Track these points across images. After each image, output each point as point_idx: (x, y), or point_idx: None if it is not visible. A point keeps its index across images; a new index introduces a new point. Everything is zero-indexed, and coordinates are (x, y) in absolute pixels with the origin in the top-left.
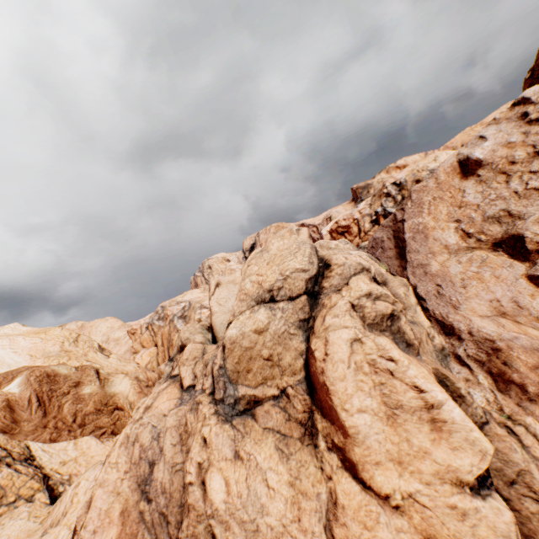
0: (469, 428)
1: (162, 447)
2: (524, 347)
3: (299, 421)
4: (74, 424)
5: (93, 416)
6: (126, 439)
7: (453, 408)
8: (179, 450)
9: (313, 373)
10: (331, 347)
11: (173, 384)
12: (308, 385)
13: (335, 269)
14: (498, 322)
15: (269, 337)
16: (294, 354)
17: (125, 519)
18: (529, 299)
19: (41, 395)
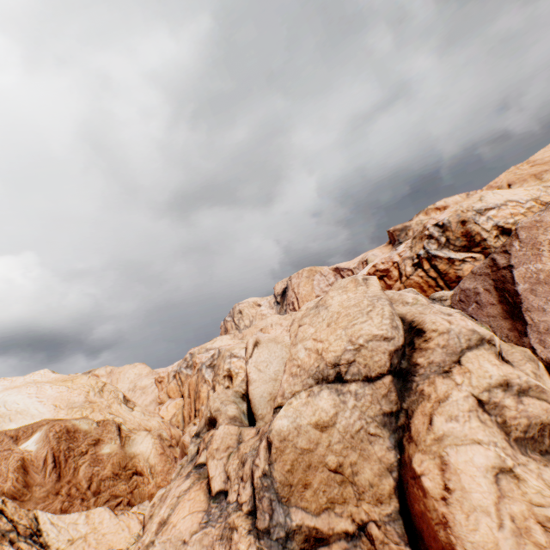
0: None
1: None
2: None
3: None
4: (88, 490)
5: (109, 482)
6: None
7: None
8: None
9: (420, 514)
10: (455, 477)
11: (198, 483)
12: (406, 526)
13: (434, 338)
14: None
15: (336, 436)
16: (377, 467)
17: None
18: None
19: (58, 454)
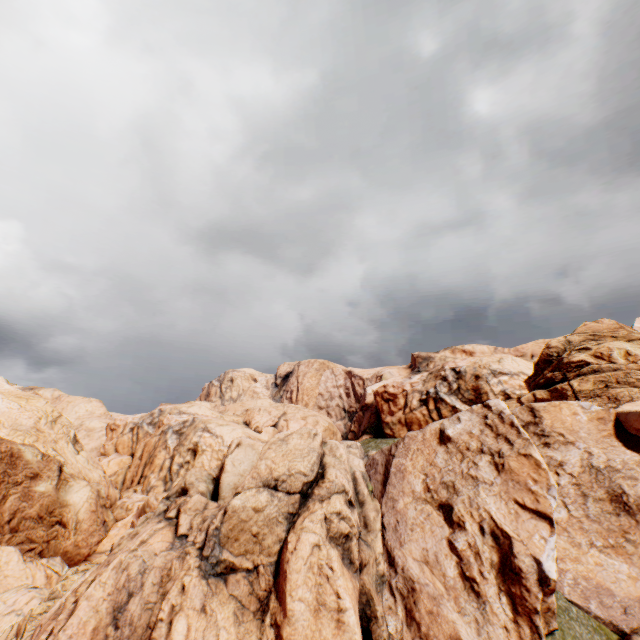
0: (355, 631)
1: (144, 582)
2: (429, 593)
3: (259, 597)
4: (8, 524)
5: (31, 522)
6: (120, 564)
7: (352, 614)
8: (157, 590)
9: (282, 560)
10: (300, 544)
11: (169, 527)
12: (276, 568)
13: (326, 482)
14: (422, 568)
15: (262, 517)
16: (275, 538)
17: (95, 635)
18: (444, 557)
19: None
